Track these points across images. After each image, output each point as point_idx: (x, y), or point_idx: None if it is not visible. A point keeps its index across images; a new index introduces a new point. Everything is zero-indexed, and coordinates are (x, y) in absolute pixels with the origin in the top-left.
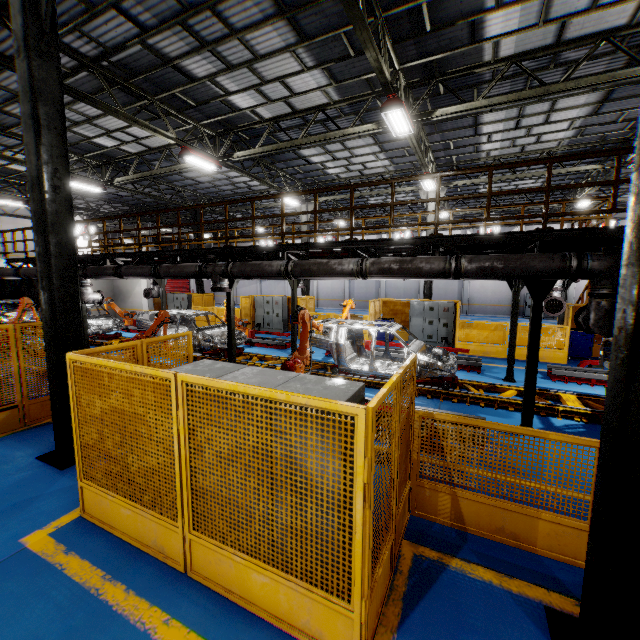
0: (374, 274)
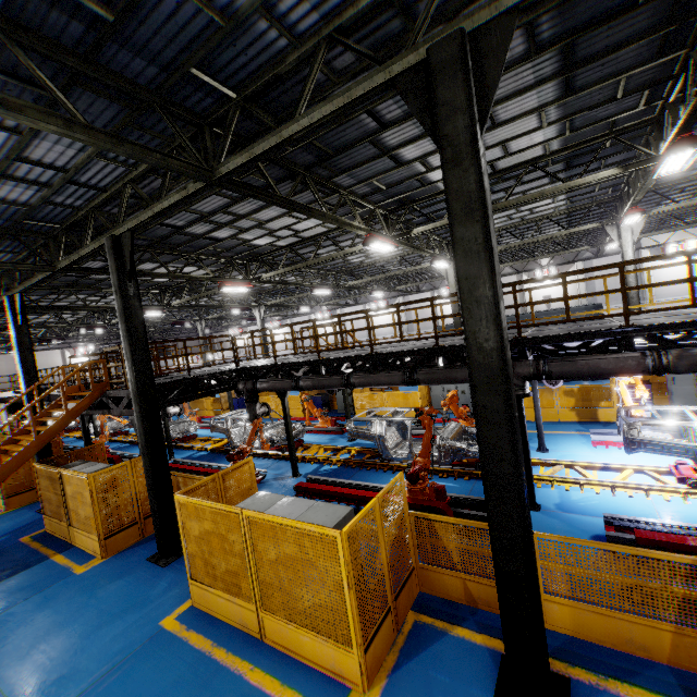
0: None
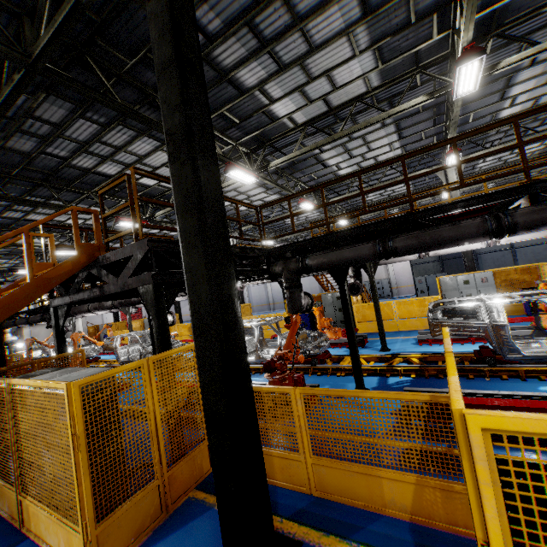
0: (93, 310)
